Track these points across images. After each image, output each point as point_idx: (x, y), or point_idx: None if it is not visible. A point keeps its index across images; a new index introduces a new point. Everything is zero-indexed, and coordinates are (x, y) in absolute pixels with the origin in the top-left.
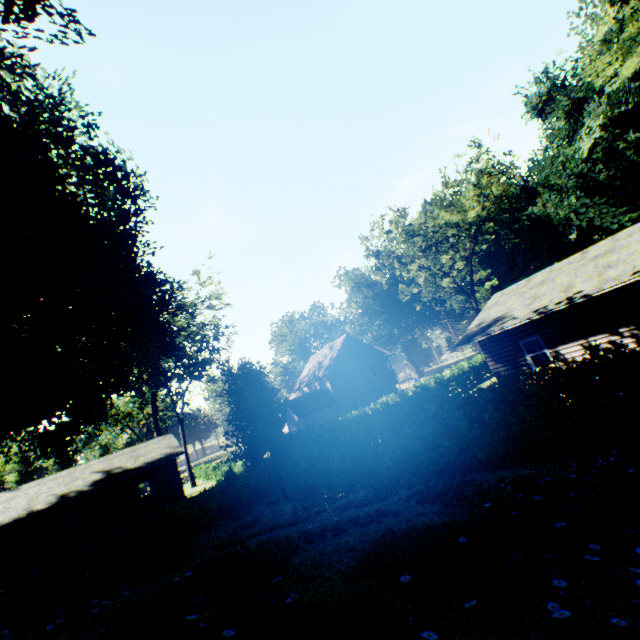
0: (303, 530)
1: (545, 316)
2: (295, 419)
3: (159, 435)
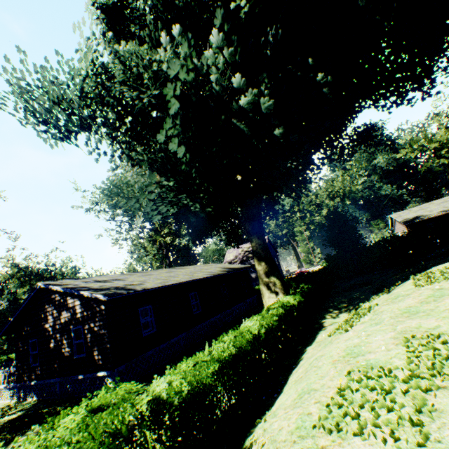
0: None
1: (438, 215)
2: (252, 277)
3: None
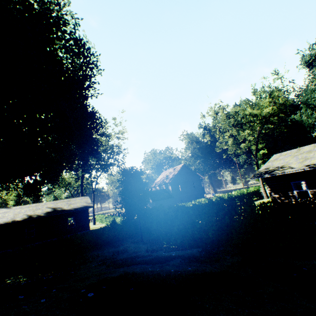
0: (166, 271)
1: (312, 170)
2: (150, 201)
3: (82, 196)
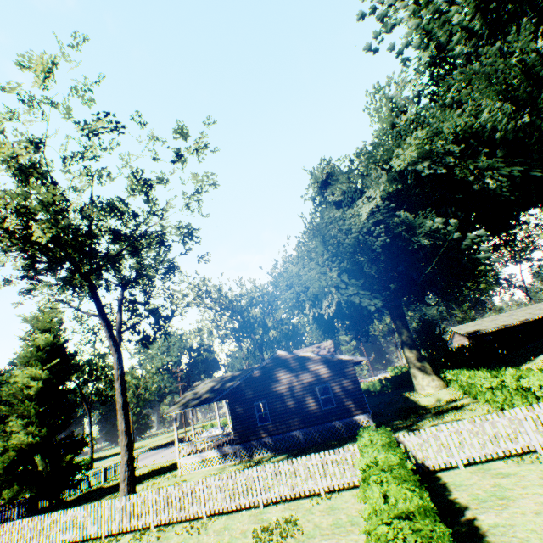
0: None
1: (492, 330)
2: None
3: None
